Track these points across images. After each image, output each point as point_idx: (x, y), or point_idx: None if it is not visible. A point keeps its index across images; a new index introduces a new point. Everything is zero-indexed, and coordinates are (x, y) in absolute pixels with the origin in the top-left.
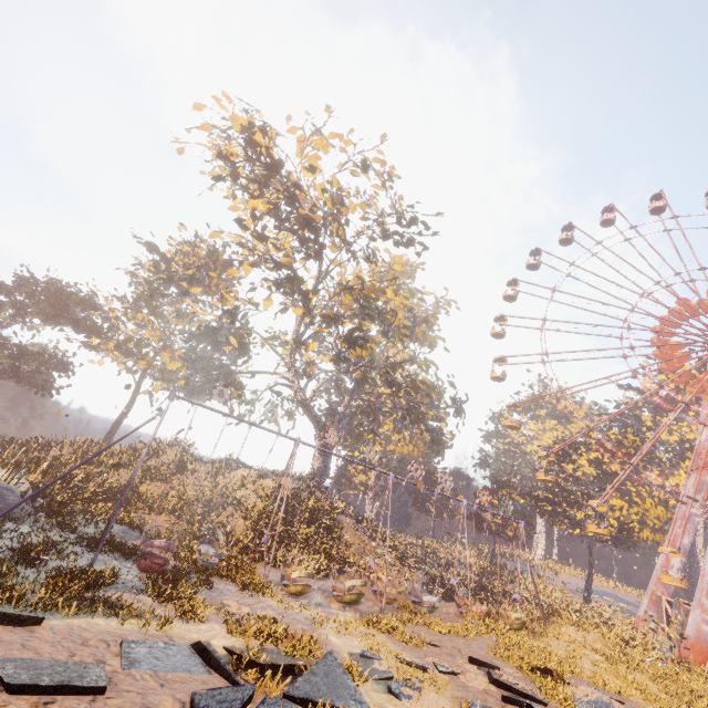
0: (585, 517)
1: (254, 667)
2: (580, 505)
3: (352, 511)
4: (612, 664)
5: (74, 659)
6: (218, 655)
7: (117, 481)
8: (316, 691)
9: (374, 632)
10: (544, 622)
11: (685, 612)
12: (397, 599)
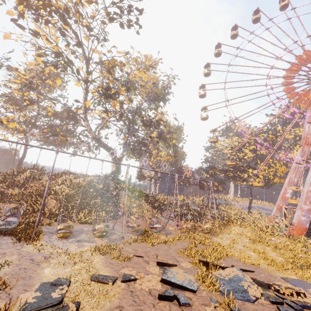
0: (248, 176)
1: None
2: (245, 171)
3: (130, 188)
4: (254, 243)
5: None
6: None
7: None
8: None
9: (97, 255)
10: (224, 226)
11: (293, 212)
12: (139, 228)
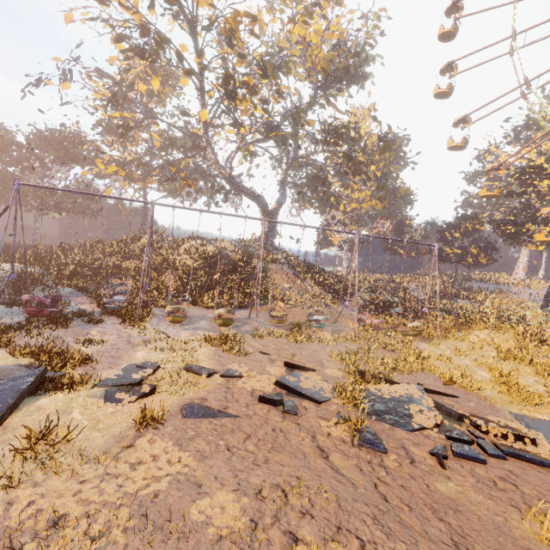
0: (549, 232)
1: None
2: (547, 221)
3: (289, 260)
4: (505, 359)
5: None
6: None
7: (110, 263)
8: None
9: (207, 346)
10: (458, 328)
11: None
12: (287, 319)
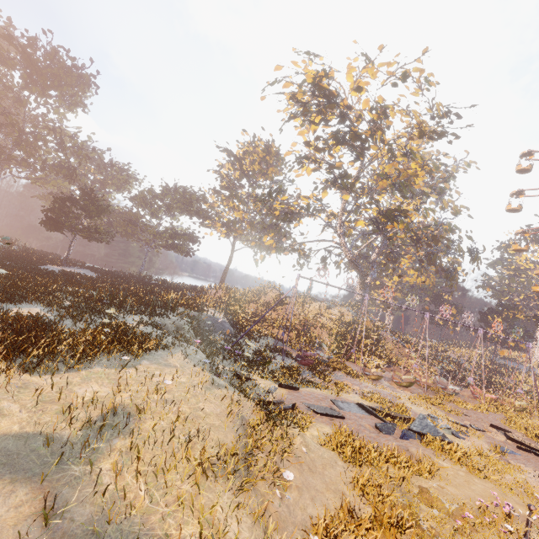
0: None
1: (389, 416)
2: None
3: (387, 328)
4: None
5: (323, 405)
6: (370, 409)
7: (250, 310)
8: (422, 430)
9: (427, 404)
10: None
11: None
12: (431, 386)
